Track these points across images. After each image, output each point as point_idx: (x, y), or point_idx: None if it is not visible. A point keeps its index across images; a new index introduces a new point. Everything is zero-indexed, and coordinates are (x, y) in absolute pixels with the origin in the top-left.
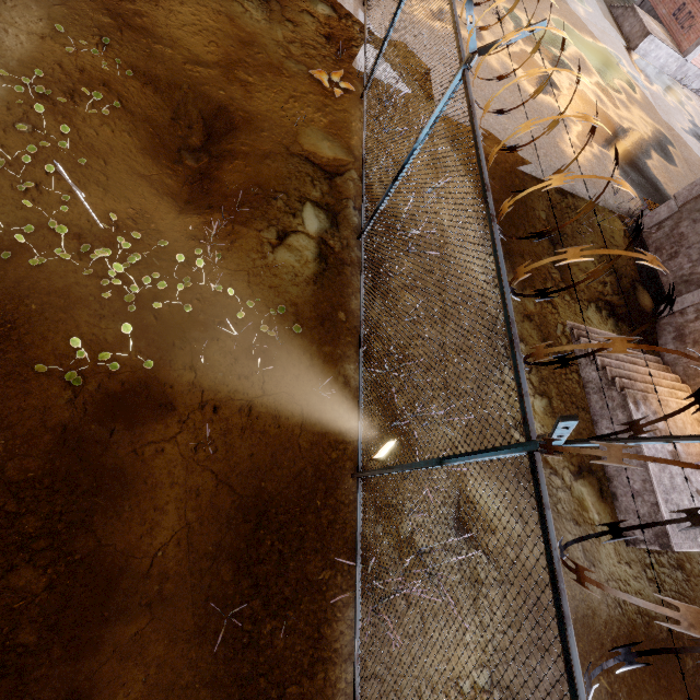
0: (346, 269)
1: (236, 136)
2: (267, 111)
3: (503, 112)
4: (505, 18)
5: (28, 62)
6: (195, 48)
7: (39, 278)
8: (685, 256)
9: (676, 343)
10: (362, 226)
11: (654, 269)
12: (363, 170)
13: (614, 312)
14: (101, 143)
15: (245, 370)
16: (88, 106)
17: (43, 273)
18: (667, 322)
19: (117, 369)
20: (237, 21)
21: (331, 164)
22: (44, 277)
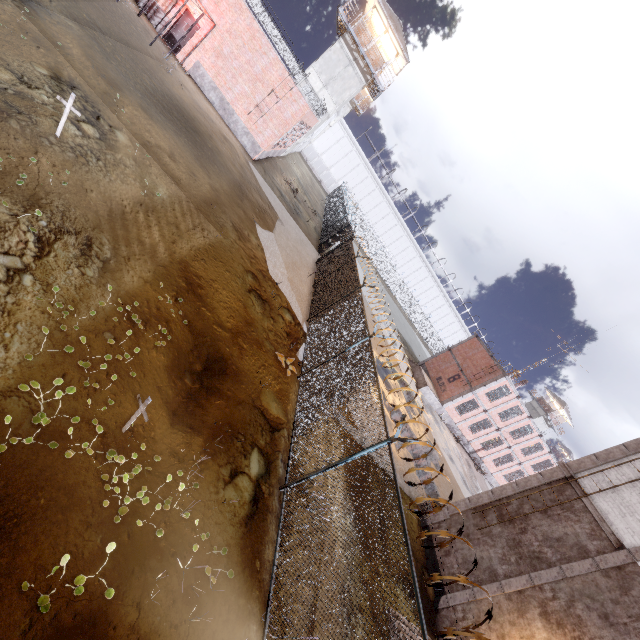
0: (268, 515)
1: (226, 380)
2: (248, 369)
3: (411, 484)
4: None
5: (132, 294)
6: (222, 316)
7: (59, 469)
8: (454, 556)
9: (452, 639)
10: (287, 480)
11: (436, 560)
12: (293, 433)
13: (413, 593)
14: (147, 361)
15: (179, 616)
16: (152, 333)
17: (64, 465)
18: (445, 614)
19: (80, 594)
20: (248, 309)
21: (275, 420)
22: (63, 469)
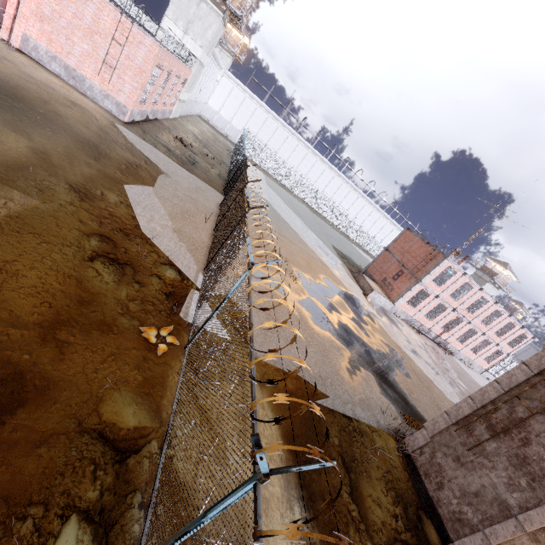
0: None
1: (16, 412)
2: (75, 373)
3: None
4: (297, 277)
5: None
6: (21, 309)
7: None
8: (449, 489)
9: None
10: None
11: (429, 496)
12: (164, 445)
13: None
14: None
15: None
16: None
17: None
18: None
19: None
20: (86, 283)
21: (130, 437)
22: None
